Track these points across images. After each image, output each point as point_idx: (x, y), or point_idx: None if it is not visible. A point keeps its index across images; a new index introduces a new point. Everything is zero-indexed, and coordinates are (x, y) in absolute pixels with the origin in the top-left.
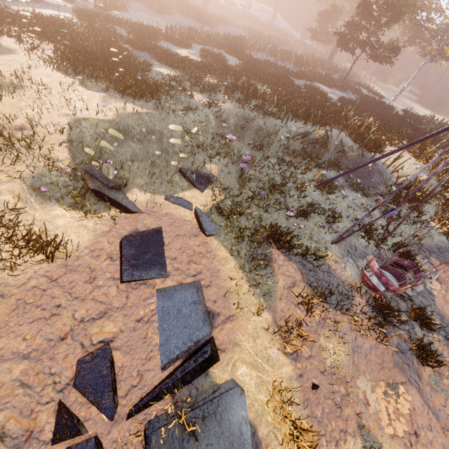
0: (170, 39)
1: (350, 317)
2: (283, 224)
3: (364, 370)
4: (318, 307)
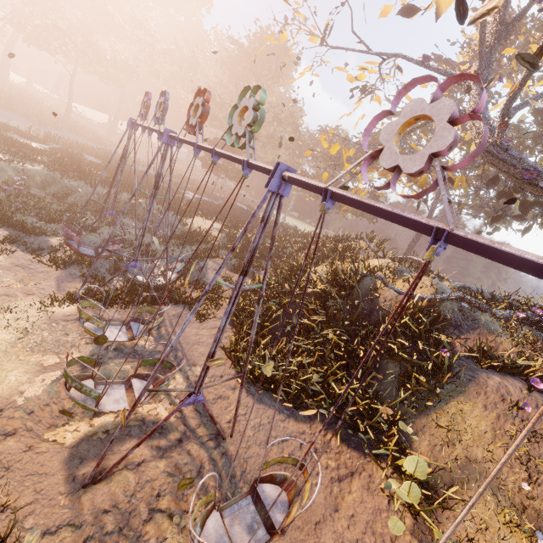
0: (23, 134)
1: (37, 257)
2: (26, 222)
3: (22, 276)
4: (2, 245)
